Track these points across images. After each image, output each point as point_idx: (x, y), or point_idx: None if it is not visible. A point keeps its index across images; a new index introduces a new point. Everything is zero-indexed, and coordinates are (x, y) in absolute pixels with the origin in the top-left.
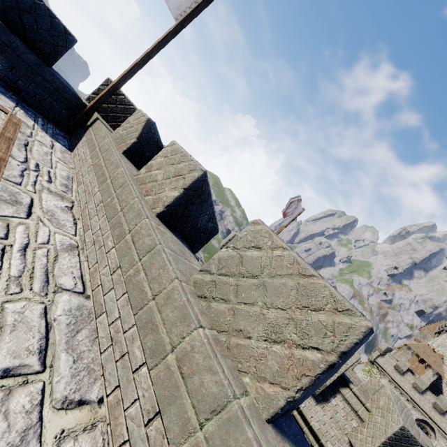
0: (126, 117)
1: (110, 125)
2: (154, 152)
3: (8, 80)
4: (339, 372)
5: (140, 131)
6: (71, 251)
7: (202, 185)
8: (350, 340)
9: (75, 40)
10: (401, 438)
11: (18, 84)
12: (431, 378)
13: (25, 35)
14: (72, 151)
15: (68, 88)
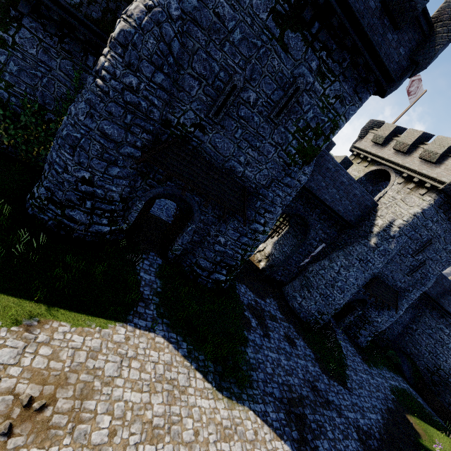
0: None
1: None
2: None
3: None
4: (448, 145)
5: None
6: None
7: None
8: None
9: None
10: None
11: None
12: None
13: None
14: None
15: None
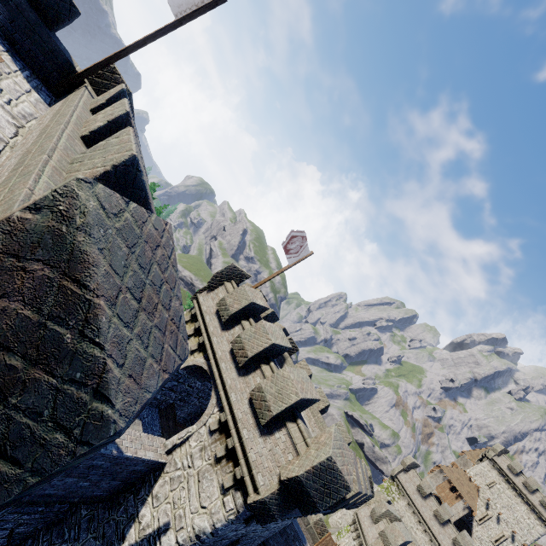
0: None
1: None
2: None
3: (6, 31)
4: (288, 403)
5: (111, 96)
6: None
7: (126, 124)
8: (121, 159)
9: (79, 13)
10: (327, 469)
11: (15, 37)
12: (460, 512)
13: None
14: (51, 107)
15: (63, 53)
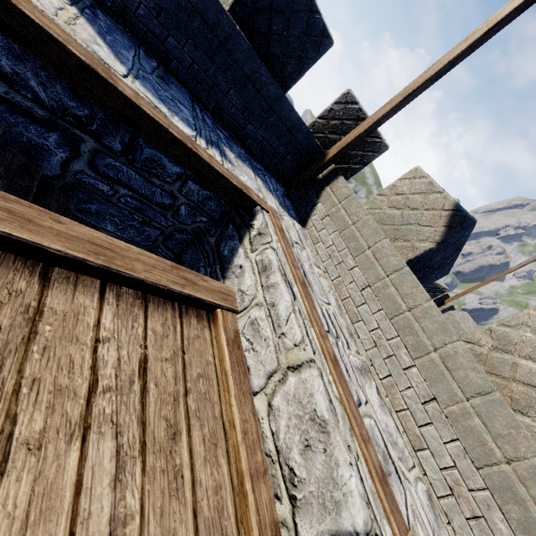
0: (364, 157)
1: (338, 168)
2: (446, 255)
3: (237, 126)
4: None
5: (441, 230)
6: (436, 515)
7: None
8: None
9: (331, 44)
10: None
11: (246, 130)
12: None
13: (268, 50)
14: (305, 227)
15: (304, 124)
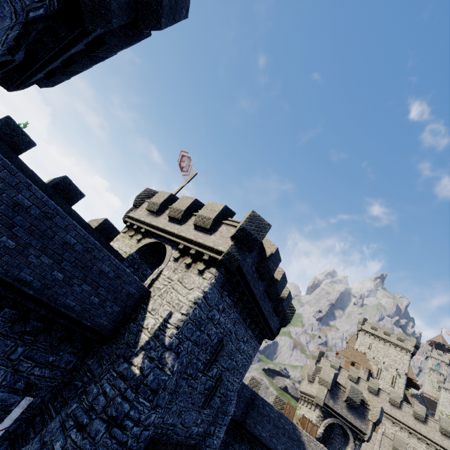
0: None
1: None
2: None
3: None
4: (219, 210)
5: None
6: None
7: None
8: None
9: None
10: (254, 217)
11: None
12: (364, 377)
13: None
14: None
15: None
